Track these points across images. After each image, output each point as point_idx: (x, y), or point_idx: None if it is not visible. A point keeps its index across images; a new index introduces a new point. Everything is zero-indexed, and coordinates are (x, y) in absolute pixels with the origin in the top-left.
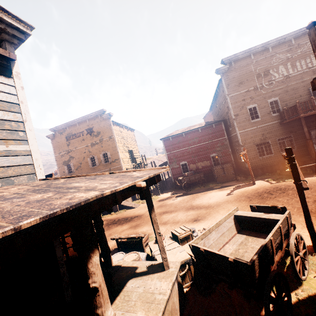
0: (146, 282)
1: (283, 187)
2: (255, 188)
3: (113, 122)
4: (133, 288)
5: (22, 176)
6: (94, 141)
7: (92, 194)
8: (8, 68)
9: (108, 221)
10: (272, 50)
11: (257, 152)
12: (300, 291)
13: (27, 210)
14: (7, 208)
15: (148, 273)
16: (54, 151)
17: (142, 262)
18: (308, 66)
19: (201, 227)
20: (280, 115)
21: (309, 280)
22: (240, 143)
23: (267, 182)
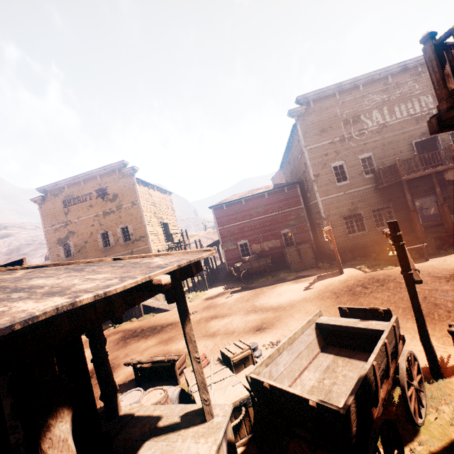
0: (173, 445)
1: (382, 278)
2: (343, 280)
3: (138, 181)
4: None
5: None
6: (108, 208)
7: (48, 305)
8: None
9: (126, 332)
10: (363, 88)
11: (345, 227)
12: (418, 445)
13: None
14: None
15: (179, 427)
16: (43, 223)
17: (170, 407)
18: (410, 113)
19: (267, 341)
20: (375, 177)
21: (428, 424)
22: (322, 215)
23: (360, 270)
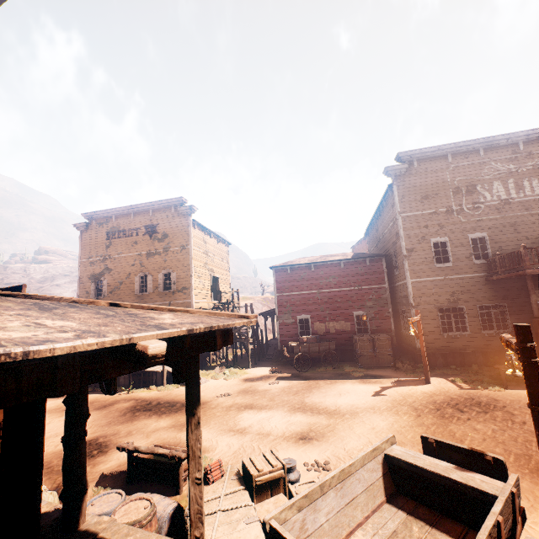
0: None
1: (485, 401)
2: (428, 392)
3: (194, 223)
4: None
5: None
6: (154, 248)
7: None
8: None
9: (139, 402)
10: (484, 153)
11: (439, 322)
12: None
13: None
14: None
15: None
16: (80, 253)
17: (149, 537)
18: None
19: (312, 458)
20: (488, 265)
21: None
22: (410, 301)
23: (454, 384)
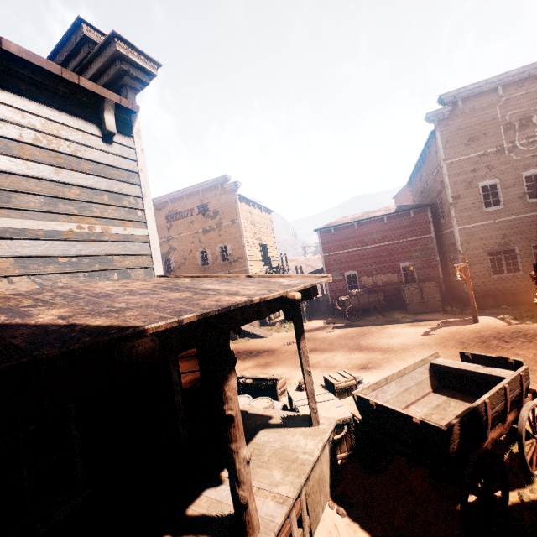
0: (284, 436)
1: (531, 333)
2: (476, 329)
3: (240, 197)
4: (266, 441)
5: (139, 269)
6: (208, 226)
7: (240, 299)
8: (128, 124)
9: None
10: None
11: (489, 266)
12: (528, 491)
13: (178, 307)
14: (153, 303)
15: (288, 426)
16: None
17: (278, 412)
18: None
19: (372, 380)
20: None
21: None
22: (457, 248)
23: (502, 321)
